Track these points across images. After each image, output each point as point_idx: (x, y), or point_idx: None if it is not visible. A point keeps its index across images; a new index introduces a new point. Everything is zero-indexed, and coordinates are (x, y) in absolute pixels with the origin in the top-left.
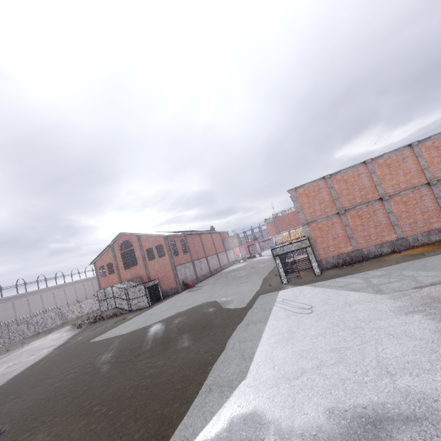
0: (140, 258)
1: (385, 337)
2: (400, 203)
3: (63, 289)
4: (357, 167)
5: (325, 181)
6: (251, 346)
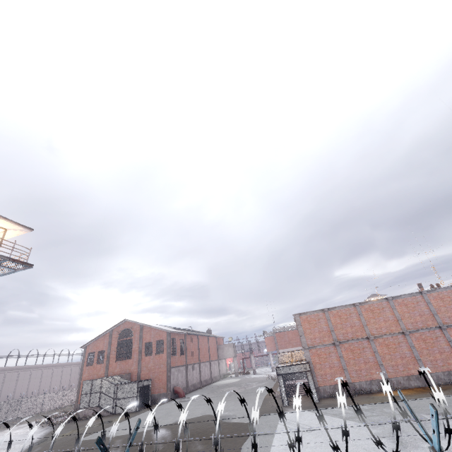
0: (136, 350)
1: (361, 450)
2: (383, 345)
3: (30, 372)
4: (348, 307)
5: (324, 313)
6: (264, 451)
